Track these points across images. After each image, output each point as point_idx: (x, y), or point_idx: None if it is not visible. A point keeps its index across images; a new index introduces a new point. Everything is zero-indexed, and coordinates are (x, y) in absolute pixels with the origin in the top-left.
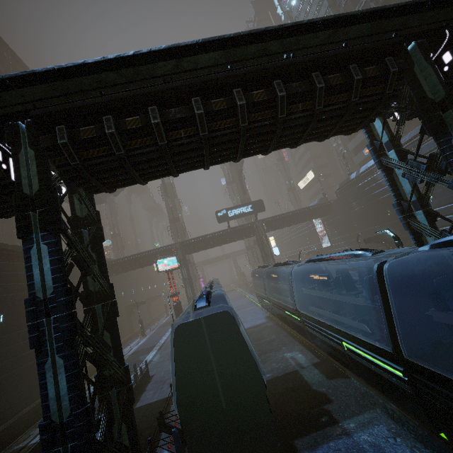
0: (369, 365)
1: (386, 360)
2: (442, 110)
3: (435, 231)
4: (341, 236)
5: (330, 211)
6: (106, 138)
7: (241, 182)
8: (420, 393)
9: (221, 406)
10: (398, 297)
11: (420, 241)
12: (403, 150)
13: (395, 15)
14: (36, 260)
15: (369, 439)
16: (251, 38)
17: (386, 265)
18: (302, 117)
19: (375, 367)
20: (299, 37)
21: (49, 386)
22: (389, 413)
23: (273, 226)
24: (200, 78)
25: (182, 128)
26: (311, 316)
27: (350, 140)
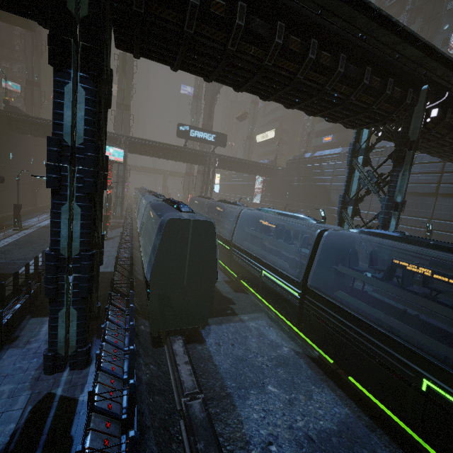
0: (276, 287)
1: (292, 286)
2: (408, 148)
3: (353, 224)
4: (272, 199)
5: (274, 175)
6: (182, 3)
7: (211, 105)
8: (301, 306)
9: (183, 284)
10: (322, 253)
11: (340, 226)
12: (368, 161)
13: (436, 59)
14: (69, 101)
15: (255, 325)
16: (354, 1)
17: (327, 232)
18: (337, 97)
19: (280, 289)
20: (380, 27)
21: (62, 225)
22: (269, 316)
23: (224, 165)
24: (295, 5)
25: (254, 44)
26: (244, 249)
27: (319, 121)
